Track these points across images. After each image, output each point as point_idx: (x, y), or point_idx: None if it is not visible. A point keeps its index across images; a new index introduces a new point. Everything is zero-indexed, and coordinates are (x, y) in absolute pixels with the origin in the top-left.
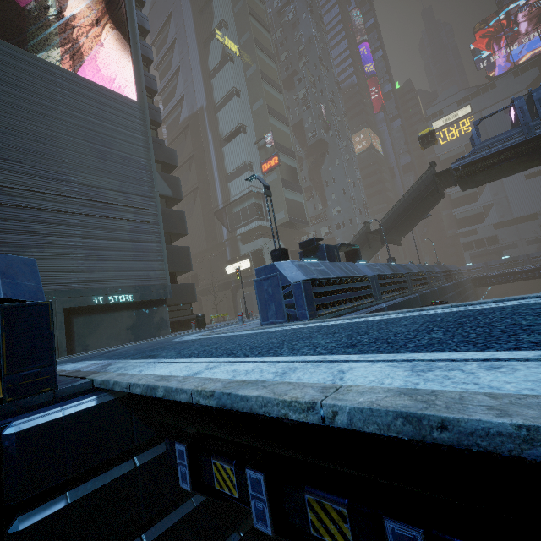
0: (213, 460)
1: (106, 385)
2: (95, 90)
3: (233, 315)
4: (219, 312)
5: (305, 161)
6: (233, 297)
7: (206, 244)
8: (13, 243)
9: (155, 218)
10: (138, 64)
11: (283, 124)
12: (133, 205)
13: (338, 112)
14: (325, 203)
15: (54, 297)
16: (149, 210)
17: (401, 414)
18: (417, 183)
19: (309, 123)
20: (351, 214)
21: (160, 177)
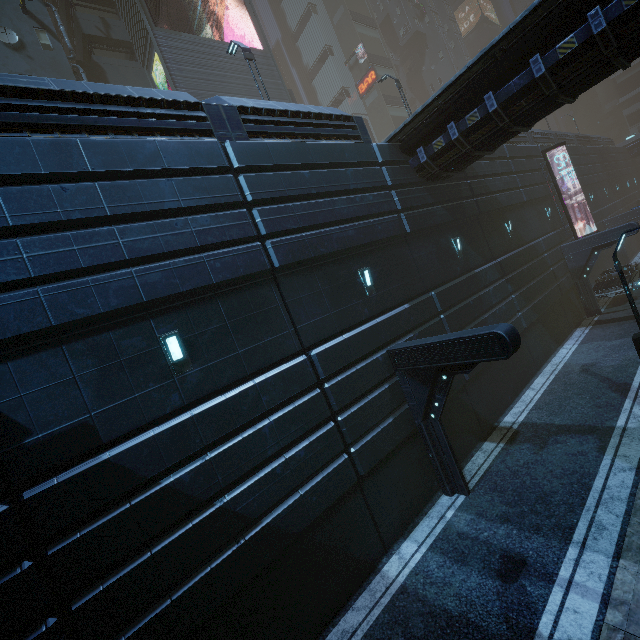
0: (433, 144)
1: (390, 137)
2: (238, 52)
3: None
4: None
5: (401, 69)
6: None
7: None
8: None
9: None
10: (253, 15)
11: (370, 29)
12: None
13: None
14: None
15: None
16: None
17: (479, 53)
18: None
19: (398, 16)
20: None
21: None
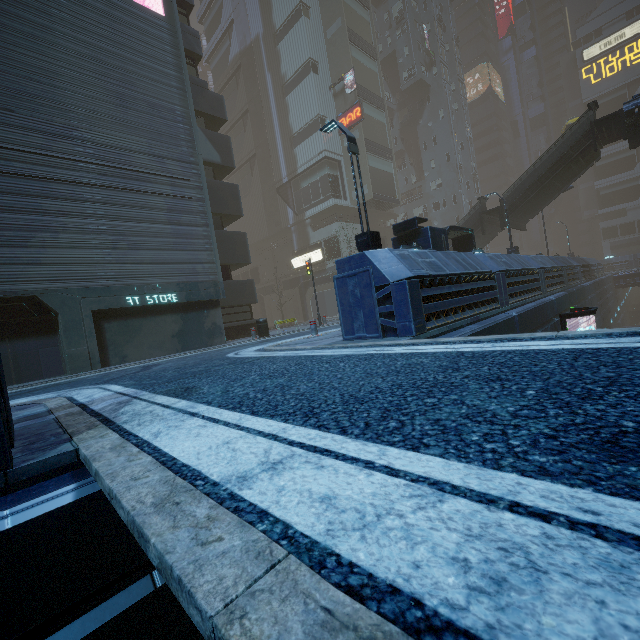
0: None
1: (89, 469)
2: None
3: (302, 319)
4: (284, 314)
5: (397, 115)
6: (301, 297)
7: (268, 231)
8: (17, 226)
9: (198, 192)
10: None
11: (369, 58)
12: (170, 174)
13: (447, 38)
14: (421, 174)
15: (78, 296)
16: (190, 180)
17: None
18: (563, 138)
19: (405, 56)
20: (455, 189)
21: (203, 135)
